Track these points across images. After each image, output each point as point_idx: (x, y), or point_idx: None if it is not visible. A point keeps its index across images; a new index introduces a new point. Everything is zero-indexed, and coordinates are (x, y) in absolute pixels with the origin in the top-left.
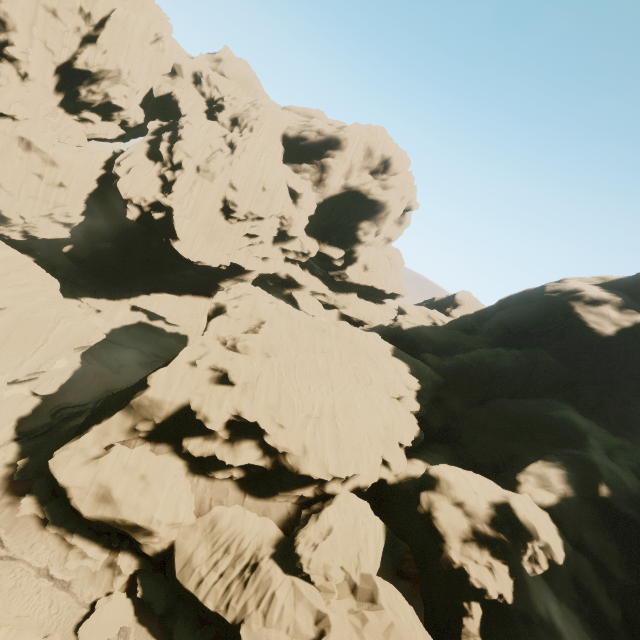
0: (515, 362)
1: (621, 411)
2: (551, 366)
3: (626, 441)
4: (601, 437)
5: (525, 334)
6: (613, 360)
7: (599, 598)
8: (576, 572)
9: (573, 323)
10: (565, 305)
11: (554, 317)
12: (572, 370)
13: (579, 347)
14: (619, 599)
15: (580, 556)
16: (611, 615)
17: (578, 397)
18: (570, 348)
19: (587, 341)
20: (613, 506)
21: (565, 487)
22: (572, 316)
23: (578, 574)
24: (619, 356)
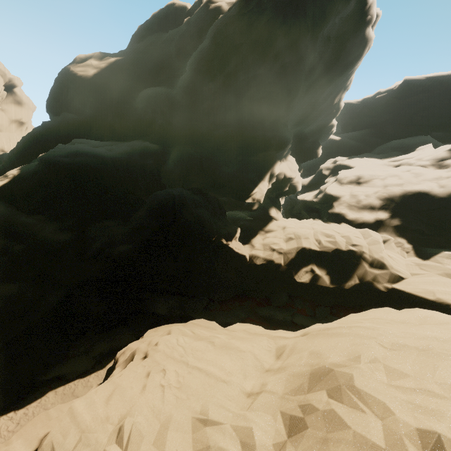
0: (40, 127)
1: (122, 128)
2: (71, 120)
3: (121, 141)
4: (96, 143)
5: (59, 111)
6: (102, 93)
7: (38, 234)
8: (8, 225)
9: (72, 80)
10: (65, 70)
11: (62, 83)
12: (89, 117)
13: (84, 97)
14: (77, 229)
15: (31, 215)
16: (50, 240)
17: (103, 136)
18: (82, 102)
19: (84, 88)
20: (46, 161)
21: (15, 172)
22: (69, 75)
23: (12, 226)
24: (104, 89)
